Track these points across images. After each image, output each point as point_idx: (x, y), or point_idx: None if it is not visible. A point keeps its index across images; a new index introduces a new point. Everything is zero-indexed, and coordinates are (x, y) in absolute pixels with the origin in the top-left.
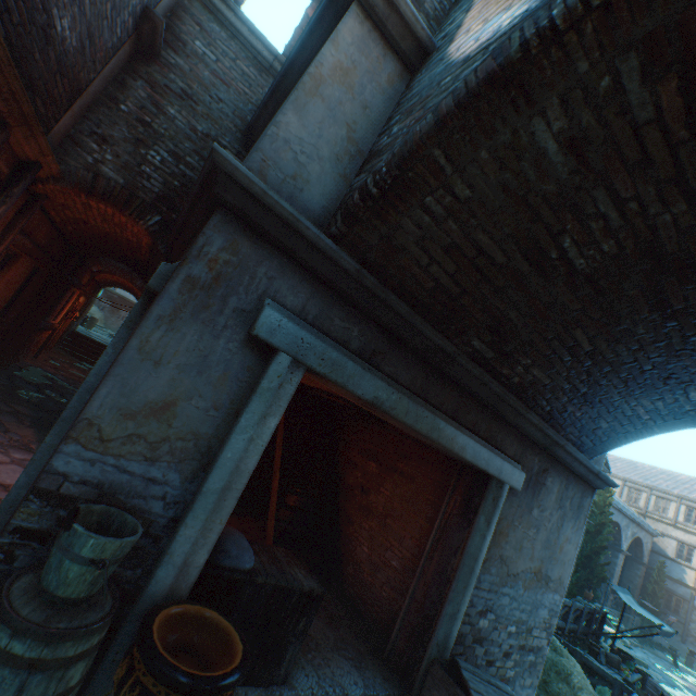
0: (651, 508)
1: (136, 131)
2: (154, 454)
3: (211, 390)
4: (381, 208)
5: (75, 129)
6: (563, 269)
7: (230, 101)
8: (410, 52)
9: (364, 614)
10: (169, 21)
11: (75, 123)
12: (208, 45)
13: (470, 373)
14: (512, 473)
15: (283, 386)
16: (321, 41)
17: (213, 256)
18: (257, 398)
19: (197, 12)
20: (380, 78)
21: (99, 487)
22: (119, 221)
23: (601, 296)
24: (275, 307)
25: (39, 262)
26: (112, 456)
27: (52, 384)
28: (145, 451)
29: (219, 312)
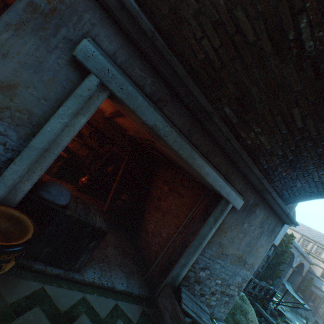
0: (313, 251)
1: None
2: None
3: (43, 87)
4: None
5: None
6: (296, 51)
7: None
8: None
9: (144, 256)
10: None
11: None
12: None
13: (220, 130)
14: (236, 199)
15: (92, 99)
16: None
17: None
18: (72, 99)
19: None
20: None
21: None
22: None
23: (319, 79)
24: (94, 45)
25: None
26: None
27: None
28: None
29: (52, 35)
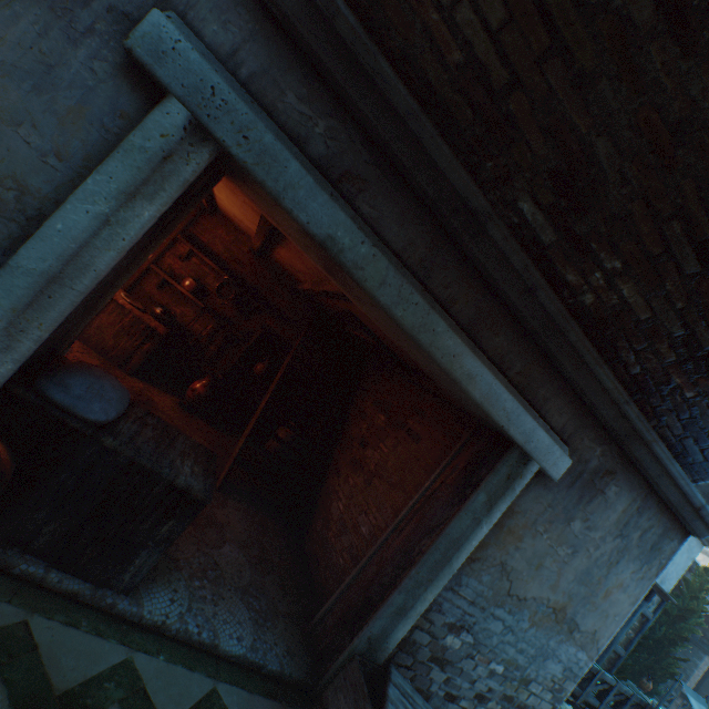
0: None
1: None
2: None
3: (54, 126)
4: None
5: None
6: None
7: None
8: None
9: (313, 577)
10: None
11: None
12: None
13: (508, 264)
14: (549, 450)
15: (173, 160)
16: None
17: None
18: (119, 156)
19: None
20: None
21: None
22: None
23: None
24: (181, 28)
25: None
26: None
27: None
28: None
29: (82, 2)
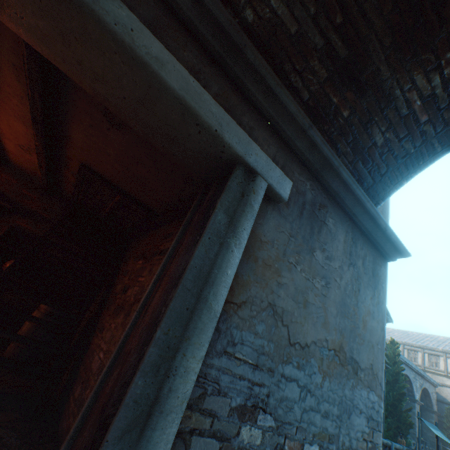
0: (427, 364)
1: None
2: None
3: None
4: None
5: None
6: None
7: None
8: None
9: None
10: None
11: None
12: None
13: None
14: (270, 167)
15: None
16: None
17: None
18: None
19: None
20: None
21: None
22: None
23: None
24: None
25: None
26: None
27: None
28: None
29: None
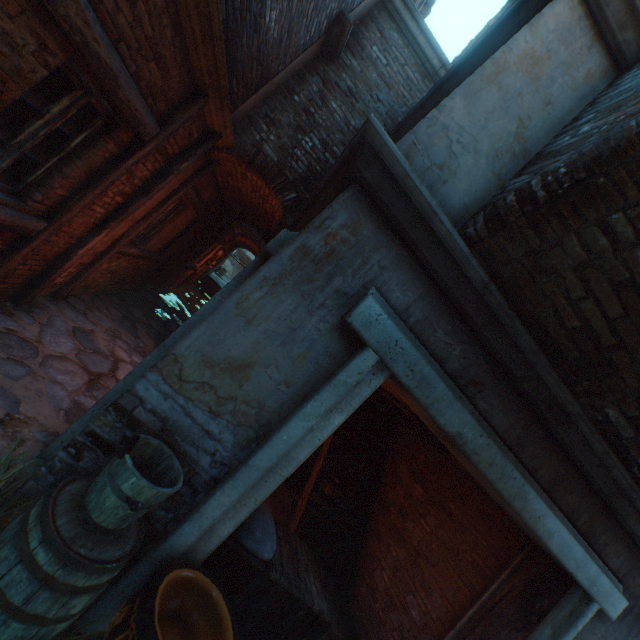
0: None
1: (300, 118)
2: (219, 408)
3: (288, 365)
4: (541, 216)
5: (254, 112)
6: None
7: (386, 102)
8: (627, 45)
9: None
10: (355, 28)
11: (256, 106)
12: (383, 50)
13: (589, 445)
14: (609, 593)
15: (360, 385)
16: (508, 35)
17: (333, 230)
18: (329, 388)
19: (382, 21)
20: (575, 72)
21: (164, 421)
22: (263, 193)
23: None
24: (378, 298)
25: (199, 215)
26: (183, 396)
27: (180, 311)
28: (211, 403)
29: (320, 288)
